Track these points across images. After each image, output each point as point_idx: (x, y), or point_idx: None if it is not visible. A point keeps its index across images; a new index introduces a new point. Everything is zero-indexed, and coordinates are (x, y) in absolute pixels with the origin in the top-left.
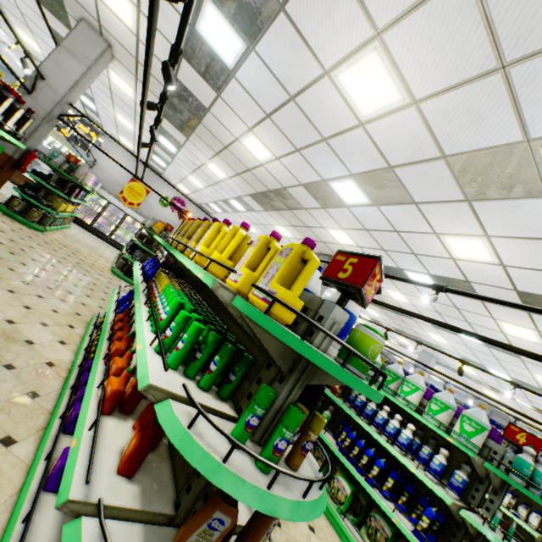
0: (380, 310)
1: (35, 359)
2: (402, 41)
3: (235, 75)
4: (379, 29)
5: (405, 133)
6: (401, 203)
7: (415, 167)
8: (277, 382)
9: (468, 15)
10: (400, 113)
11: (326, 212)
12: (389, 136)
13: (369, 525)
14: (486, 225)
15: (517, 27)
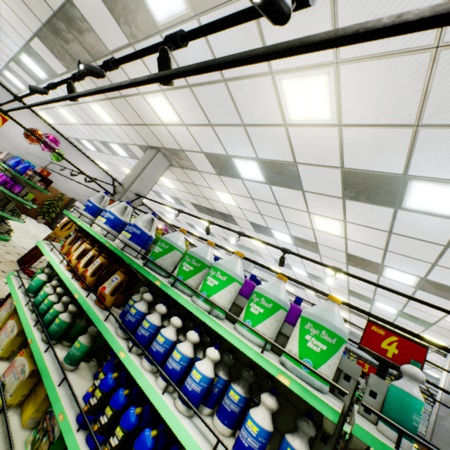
0: (212, 219)
1: None
2: None
3: None
4: None
5: None
6: None
7: None
8: None
9: None
10: None
11: None
12: None
13: None
14: None
15: None
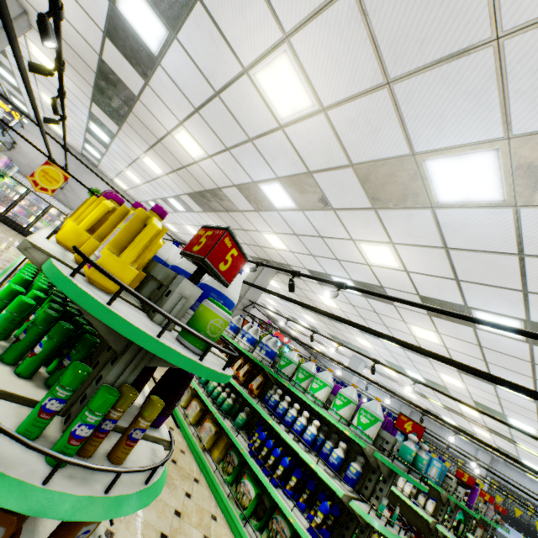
0: (315, 316)
1: None
2: (307, 47)
3: (161, 63)
4: (287, 32)
5: (318, 139)
6: (322, 209)
7: (330, 173)
8: (110, 363)
9: (357, 30)
10: (312, 118)
11: (259, 215)
12: (305, 141)
13: (271, 528)
14: (391, 233)
15: (394, 47)
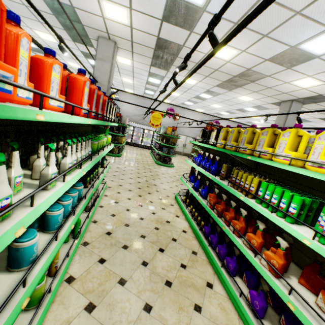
0: None
1: (177, 231)
2: None
3: (206, 9)
4: None
5: None
6: None
7: None
8: None
9: None
10: None
11: (291, 70)
12: None
13: None
14: None
15: None
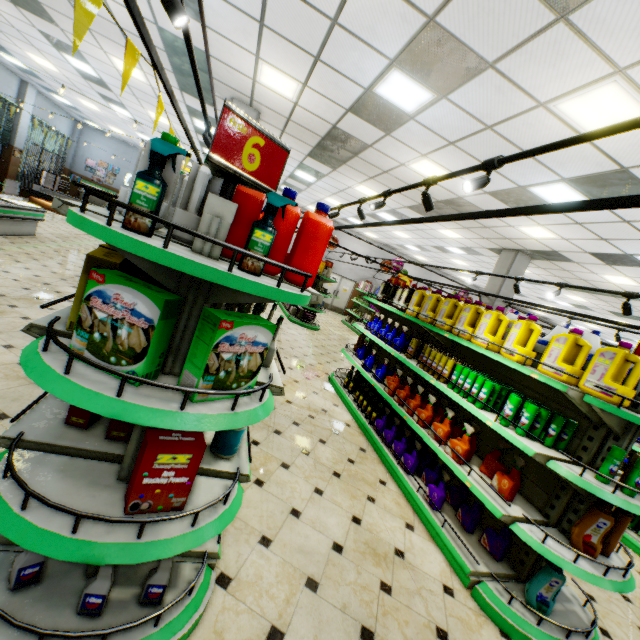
0: (589, 295)
1: (338, 423)
2: None
3: (415, 118)
4: (622, 67)
5: None
6: None
7: None
8: (612, 440)
9: None
10: None
11: None
12: (624, 144)
13: None
14: None
15: None
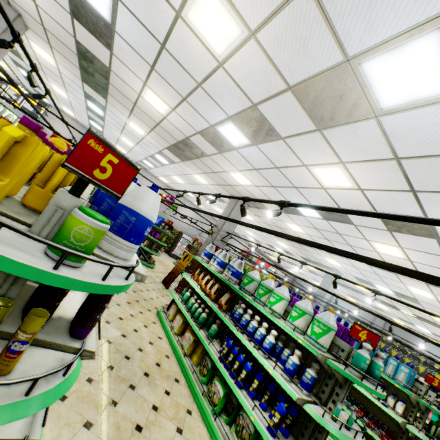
0: (287, 242)
1: None
2: None
3: (116, 29)
4: None
5: (254, 68)
6: (272, 140)
7: (272, 102)
8: None
9: None
10: (244, 47)
11: (223, 156)
12: (244, 73)
13: (238, 423)
14: (339, 152)
15: None
